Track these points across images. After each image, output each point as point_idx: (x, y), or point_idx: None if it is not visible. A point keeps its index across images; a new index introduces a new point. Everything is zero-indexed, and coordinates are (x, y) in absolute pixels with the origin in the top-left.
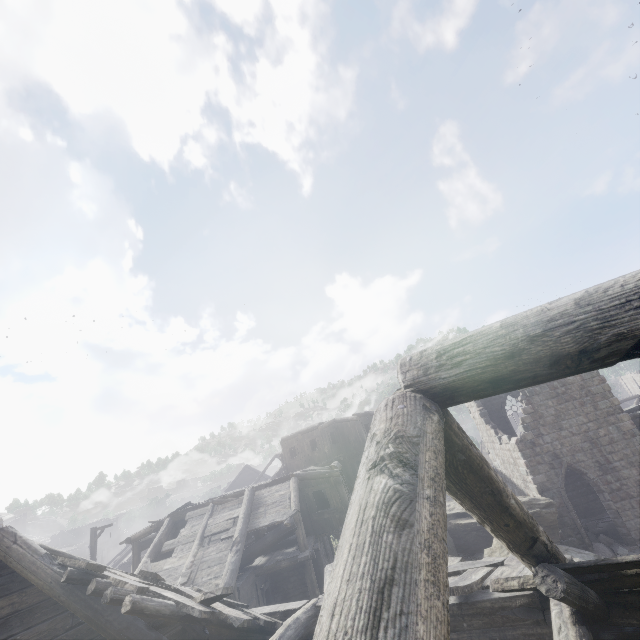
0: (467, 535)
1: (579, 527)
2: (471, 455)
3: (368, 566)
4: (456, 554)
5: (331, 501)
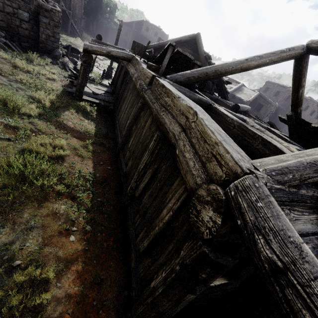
0: None
1: None
2: (302, 70)
3: (274, 52)
4: None
5: (261, 110)
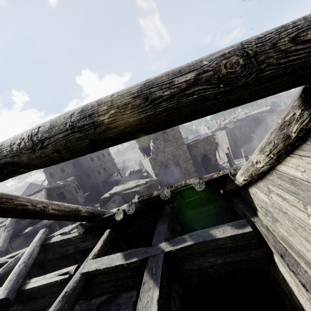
0: (128, 196)
1: (166, 185)
2: (1, 207)
3: None
4: (123, 204)
5: (67, 196)
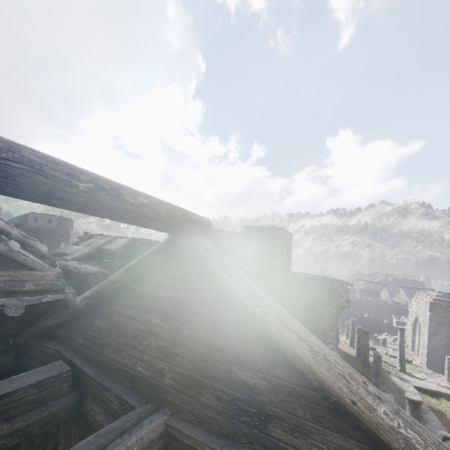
0: None
1: None
2: None
3: None
4: None
5: (141, 252)
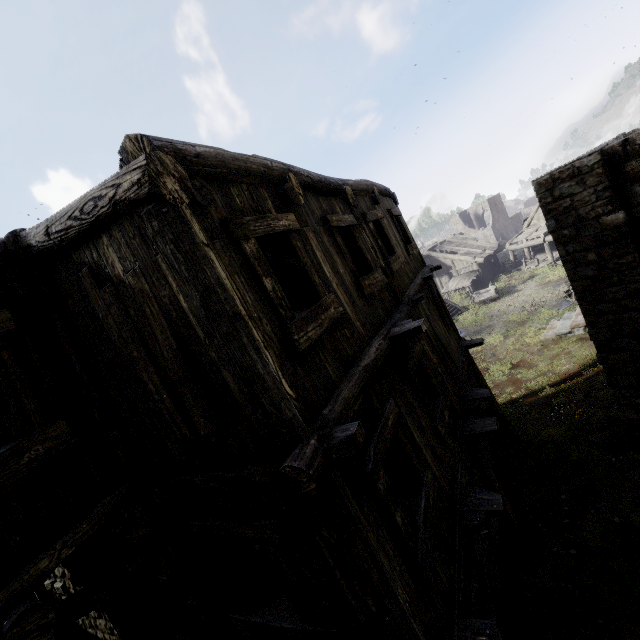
0: None
1: None
2: None
3: None
4: None
5: None
